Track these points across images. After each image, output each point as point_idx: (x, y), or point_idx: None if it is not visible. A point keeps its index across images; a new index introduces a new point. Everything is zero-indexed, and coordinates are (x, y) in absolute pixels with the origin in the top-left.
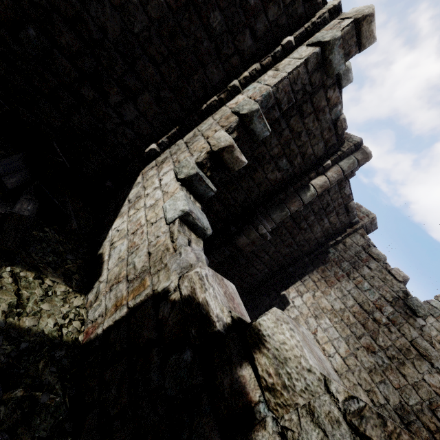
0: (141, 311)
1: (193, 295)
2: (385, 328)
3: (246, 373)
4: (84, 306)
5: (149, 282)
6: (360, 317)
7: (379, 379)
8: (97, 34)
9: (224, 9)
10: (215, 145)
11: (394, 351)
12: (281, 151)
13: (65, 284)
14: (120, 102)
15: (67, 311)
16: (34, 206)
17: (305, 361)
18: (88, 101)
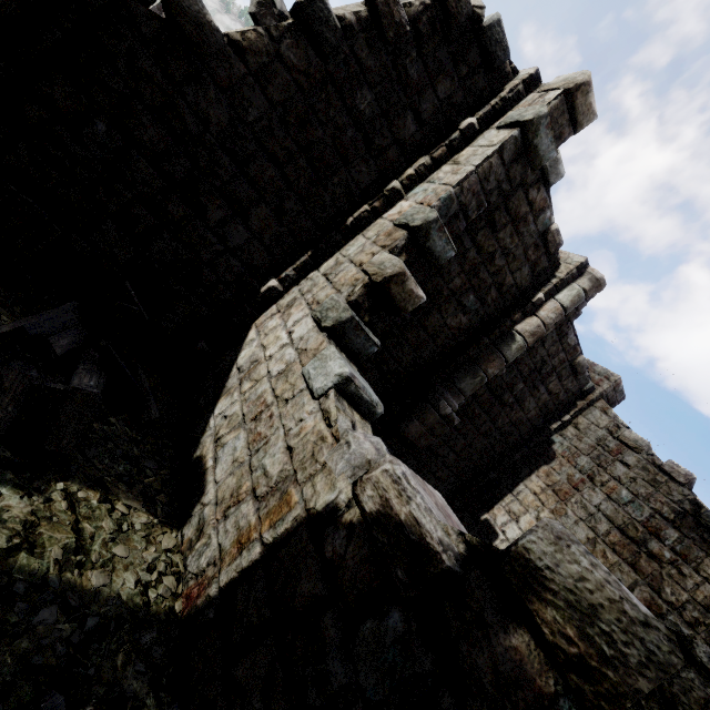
0: (290, 548)
1: (387, 510)
2: (672, 568)
3: (519, 642)
4: (178, 550)
5: (297, 496)
6: (625, 551)
7: None
8: (195, 125)
9: (376, 86)
10: (377, 273)
11: (697, 611)
12: (466, 282)
13: (146, 512)
14: (224, 220)
15: (154, 557)
16: (98, 381)
17: (633, 608)
18: (176, 220)
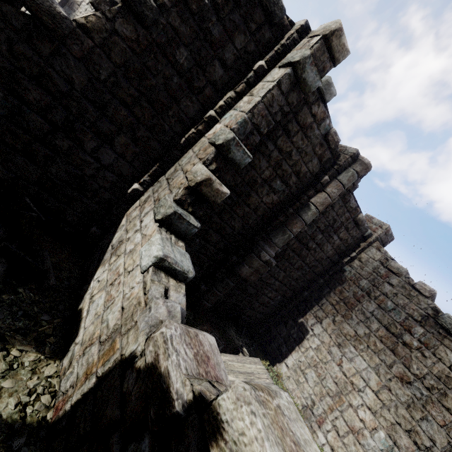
0: (107, 382)
1: (156, 363)
2: (418, 353)
3: None
4: (57, 375)
5: (118, 344)
6: (388, 342)
7: (419, 416)
8: (64, 86)
9: (189, 45)
10: (192, 180)
11: (433, 380)
12: (273, 173)
13: (36, 352)
14: (96, 147)
15: (35, 384)
16: None
17: None
18: (63, 151)
